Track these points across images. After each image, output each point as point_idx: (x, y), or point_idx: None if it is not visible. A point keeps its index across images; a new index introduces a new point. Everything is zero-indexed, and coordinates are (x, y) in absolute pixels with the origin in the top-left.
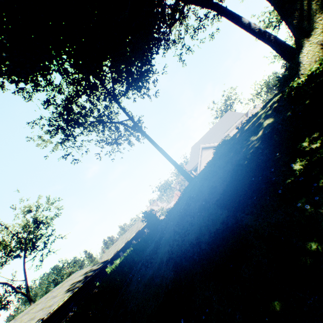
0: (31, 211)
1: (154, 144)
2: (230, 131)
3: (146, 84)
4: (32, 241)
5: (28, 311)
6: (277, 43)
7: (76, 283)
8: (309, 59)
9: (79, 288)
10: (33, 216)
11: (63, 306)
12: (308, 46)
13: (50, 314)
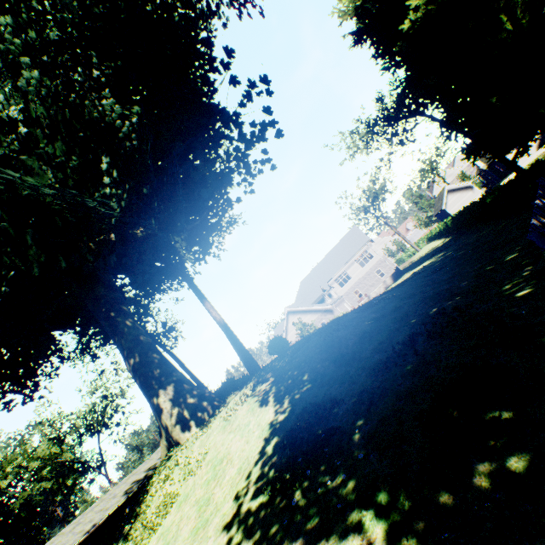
0: (98, 389)
1: (180, 366)
2: (349, 267)
3: (170, 290)
4: (103, 422)
5: (93, 507)
6: (229, 340)
7: (135, 484)
8: (163, 452)
9: (138, 488)
10: (100, 396)
11: (120, 508)
12: (162, 443)
13: (106, 516)
